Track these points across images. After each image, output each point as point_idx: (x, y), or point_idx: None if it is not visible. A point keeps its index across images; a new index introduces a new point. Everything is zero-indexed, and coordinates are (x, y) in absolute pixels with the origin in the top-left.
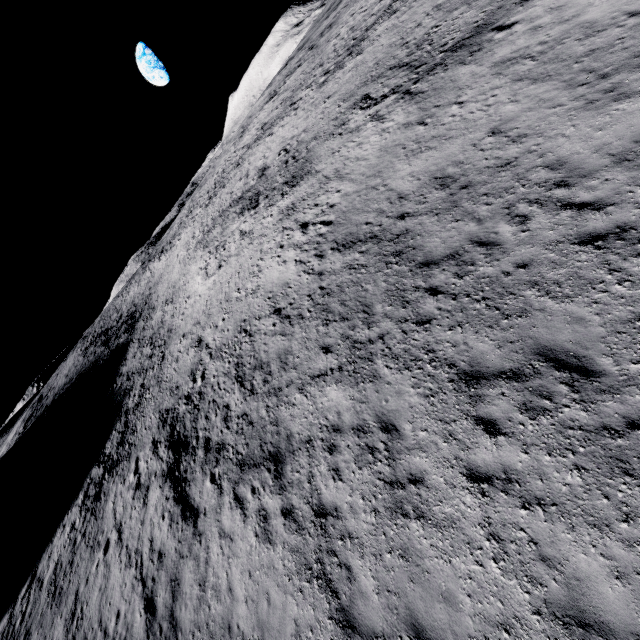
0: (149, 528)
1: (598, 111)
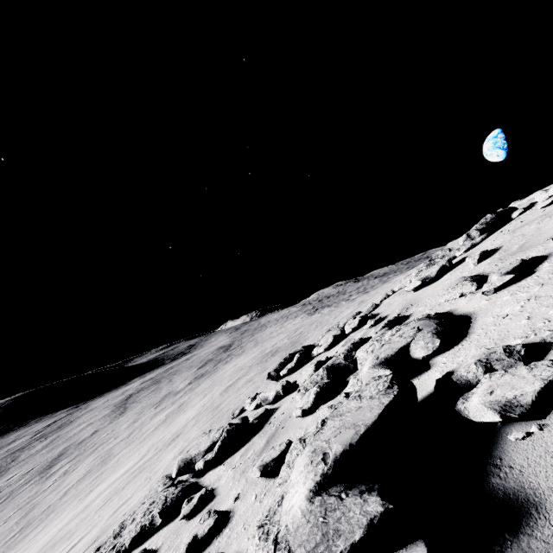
0: (42, 426)
1: (52, 438)
